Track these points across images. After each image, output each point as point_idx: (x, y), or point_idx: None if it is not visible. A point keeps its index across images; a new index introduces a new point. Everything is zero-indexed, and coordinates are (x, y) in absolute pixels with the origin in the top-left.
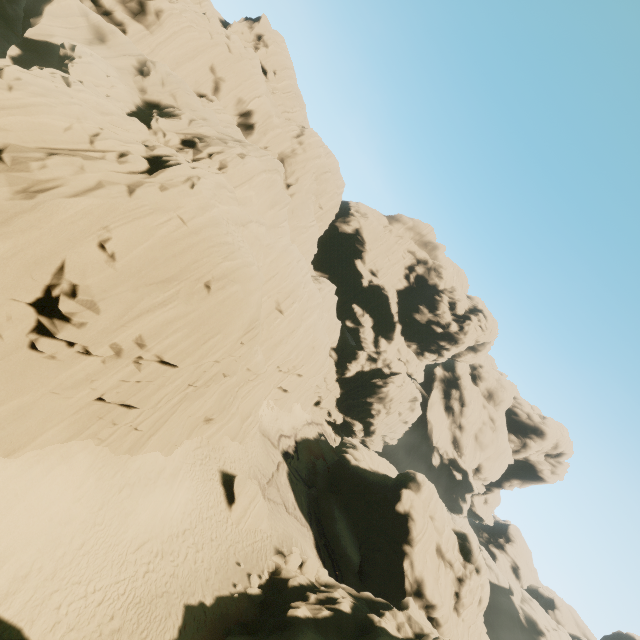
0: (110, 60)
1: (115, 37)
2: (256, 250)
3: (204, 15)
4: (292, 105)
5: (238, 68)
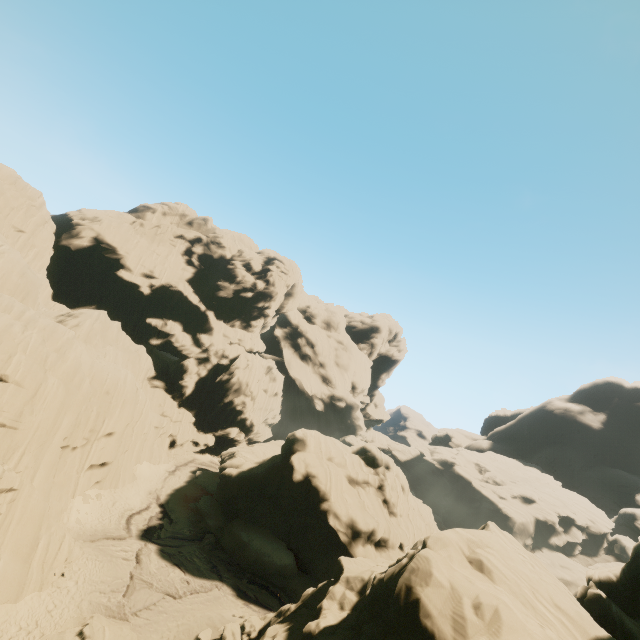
0: None
1: None
2: None
3: None
4: None
5: None
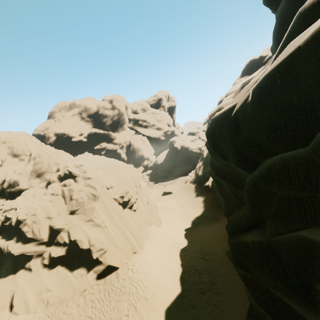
0: None
1: None
2: None
3: None
4: None
5: None
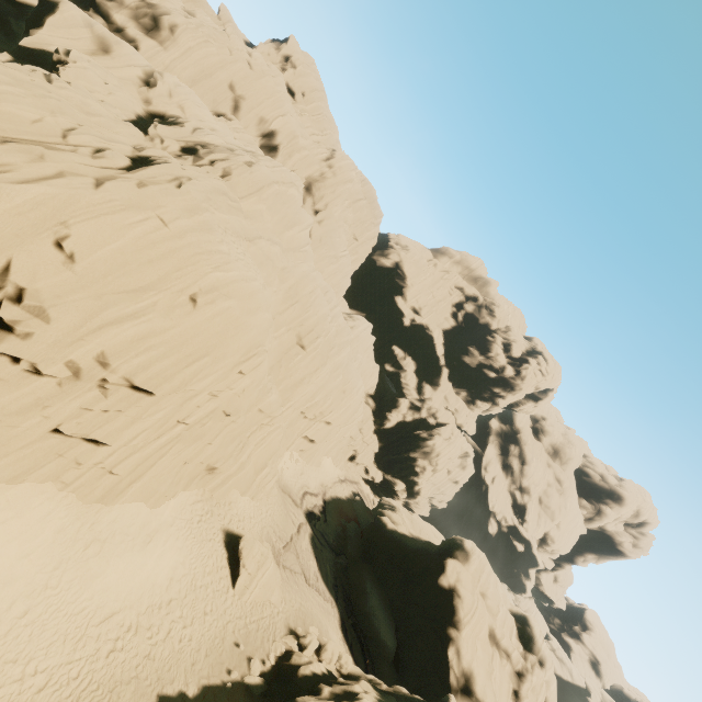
0: (113, 70)
1: (120, 48)
2: (267, 271)
3: (223, 31)
4: (322, 128)
5: (259, 85)
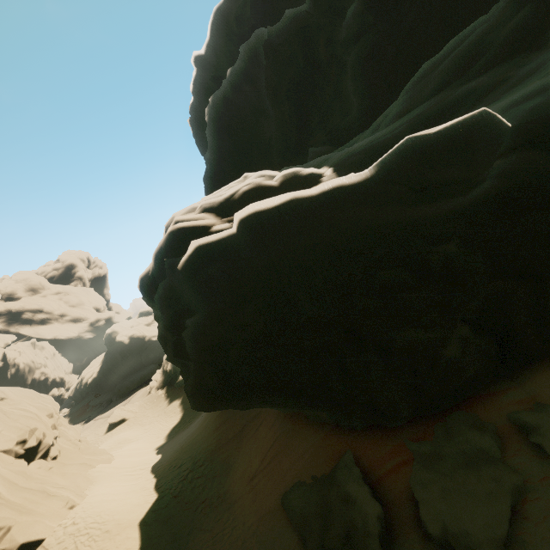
0: None
1: None
2: None
3: None
4: None
5: None
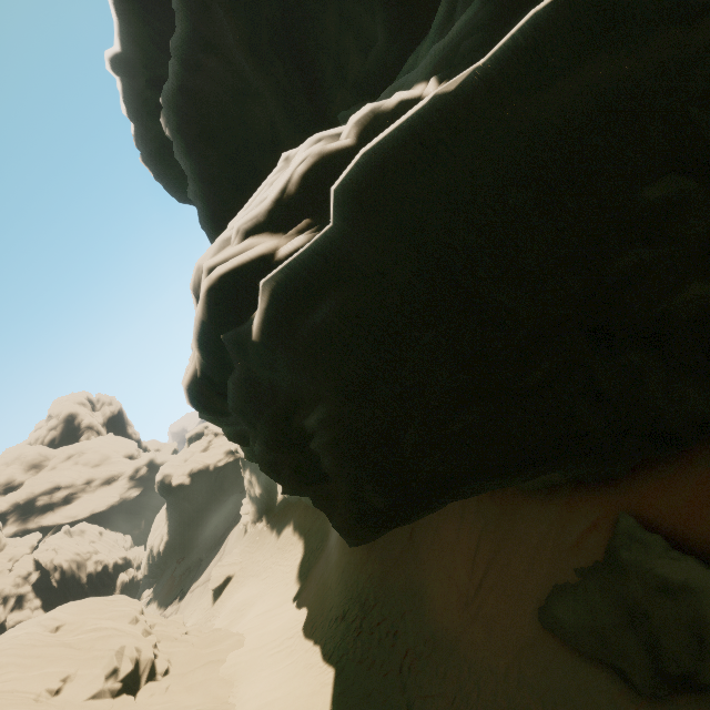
0: None
1: None
2: None
3: None
4: None
5: None
